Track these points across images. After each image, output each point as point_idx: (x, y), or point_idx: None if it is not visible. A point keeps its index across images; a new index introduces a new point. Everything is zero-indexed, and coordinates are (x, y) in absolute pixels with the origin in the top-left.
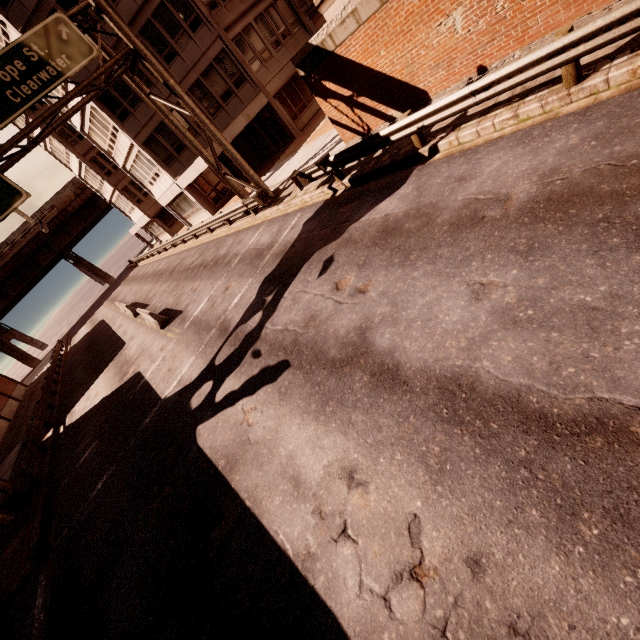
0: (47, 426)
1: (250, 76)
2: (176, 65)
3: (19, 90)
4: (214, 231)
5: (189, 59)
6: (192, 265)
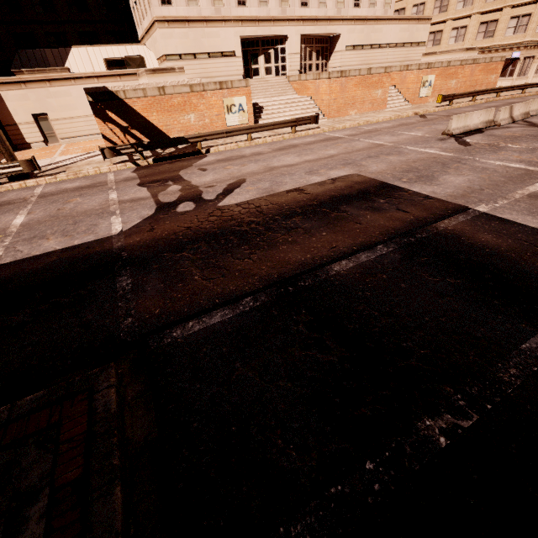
0: None
1: None
2: None
3: None
4: None
5: None
6: None
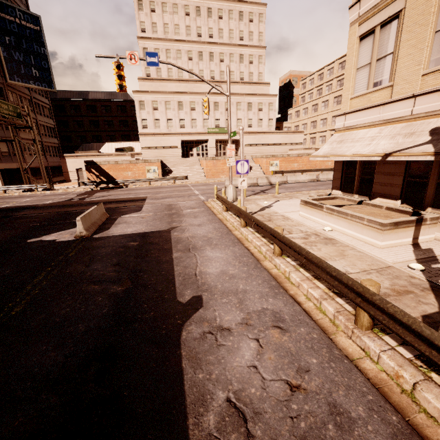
0: None
1: (24, 156)
2: None
3: (4, 110)
4: None
5: None
6: None
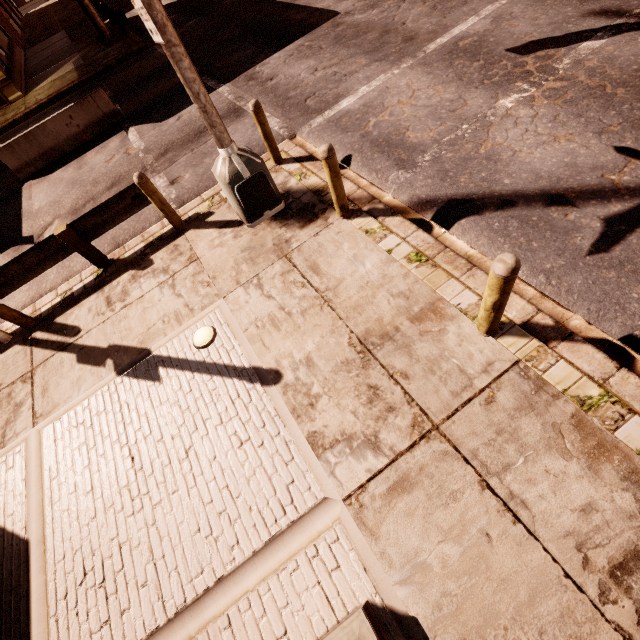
0: (104, 16)
1: None
2: None
3: None
4: None
5: None
6: None
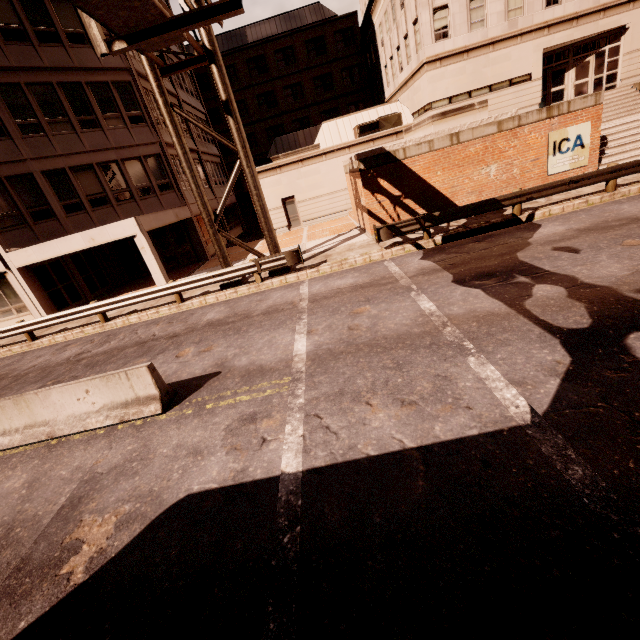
0: None
1: (180, 188)
2: (93, 135)
3: None
4: (114, 319)
5: (115, 139)
6: (88, 353)
